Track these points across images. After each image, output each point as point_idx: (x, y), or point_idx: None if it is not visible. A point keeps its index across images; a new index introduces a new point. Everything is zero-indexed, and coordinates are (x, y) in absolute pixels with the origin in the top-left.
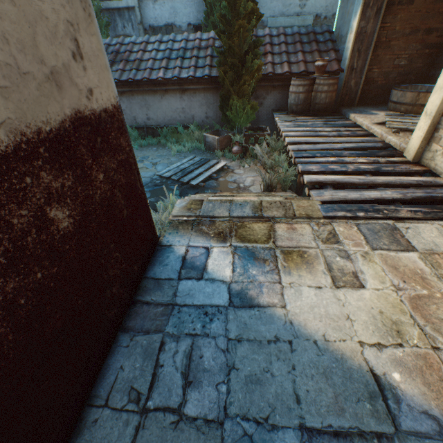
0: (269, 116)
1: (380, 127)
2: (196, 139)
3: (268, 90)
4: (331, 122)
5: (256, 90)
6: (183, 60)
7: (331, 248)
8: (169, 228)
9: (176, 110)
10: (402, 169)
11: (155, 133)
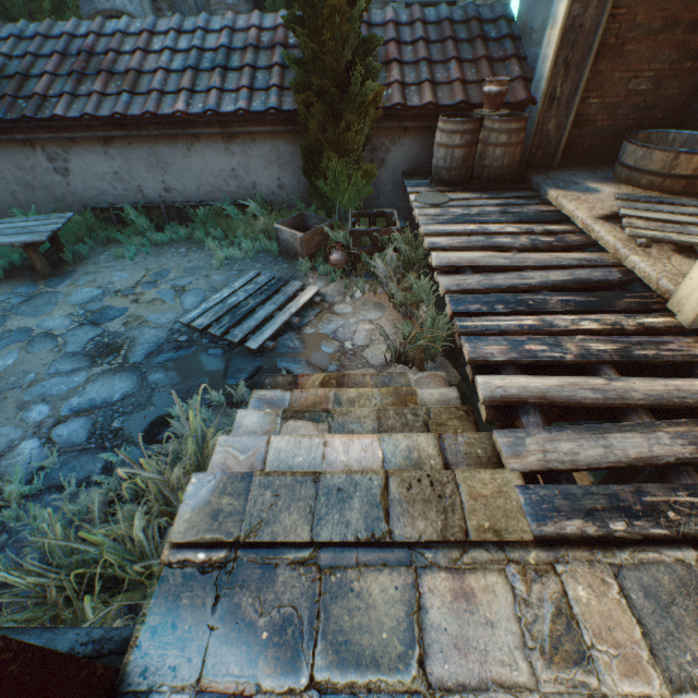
0: (398, 184)
1: (610, 227)
2: (261, 230)
3: (394, 135)
4: (514, 209)
5: (372, 135)
6: (225, 73)
7: (569, 689)
8: (157, 606)
9: (219, 173)
10: (675, 352)
11: (184, 217)
